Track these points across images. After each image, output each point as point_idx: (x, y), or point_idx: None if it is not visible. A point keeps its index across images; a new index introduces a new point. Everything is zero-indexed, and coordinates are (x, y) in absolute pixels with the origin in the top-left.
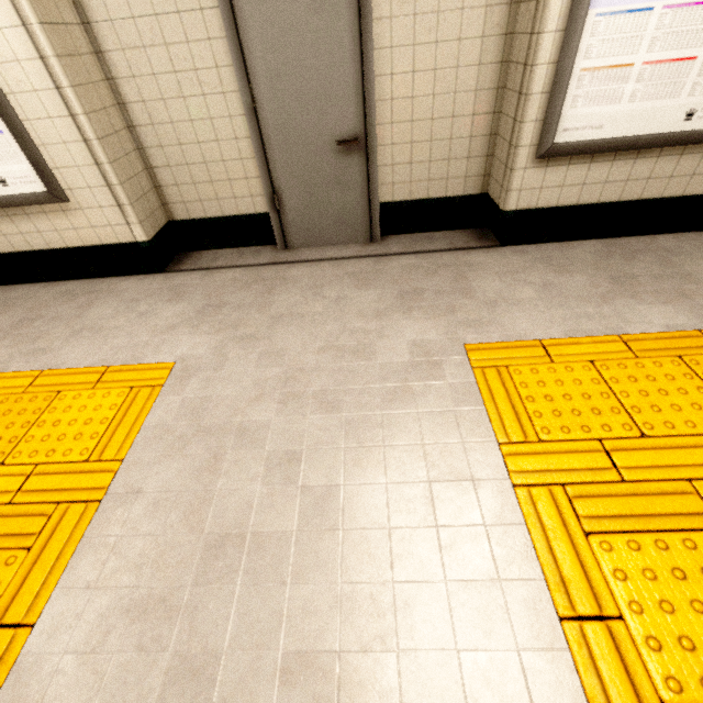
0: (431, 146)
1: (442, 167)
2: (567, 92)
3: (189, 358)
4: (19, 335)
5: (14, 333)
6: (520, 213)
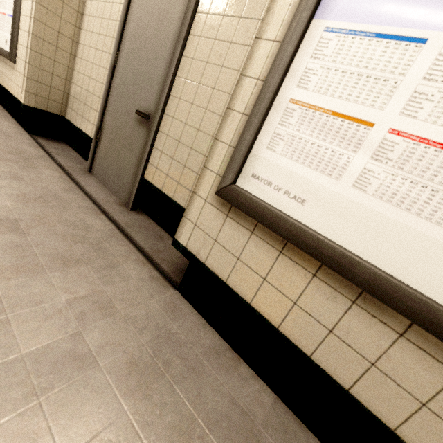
0: (190, 153)
1: (191, 177)
2: (268, 124)
3: None
4: None
5: None
6: (189, 256)
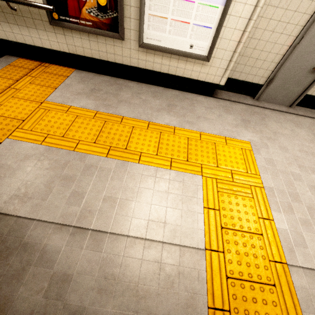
0: None
1: None
2: None
3: (253, 141)
4: (174, 112)
5: (171, 110)
6: None
